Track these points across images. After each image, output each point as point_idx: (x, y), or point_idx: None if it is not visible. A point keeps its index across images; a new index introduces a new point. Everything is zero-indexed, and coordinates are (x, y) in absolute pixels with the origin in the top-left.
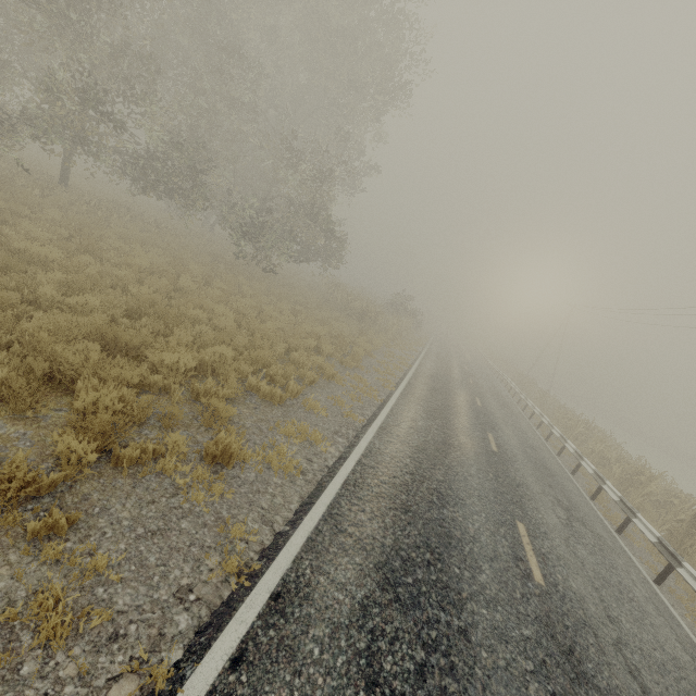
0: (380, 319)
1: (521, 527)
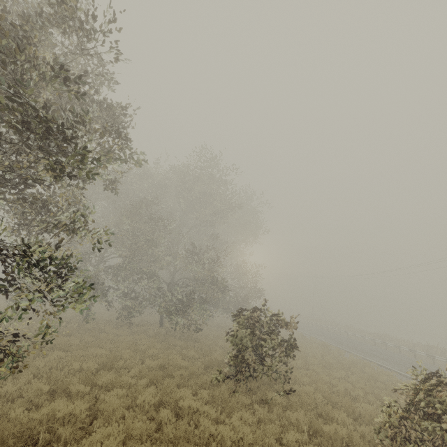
0: None
1: None
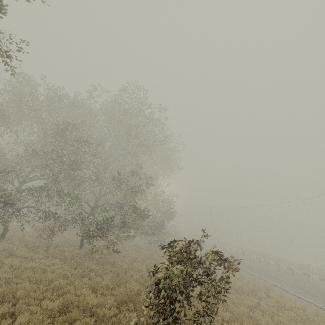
0: None
1: None
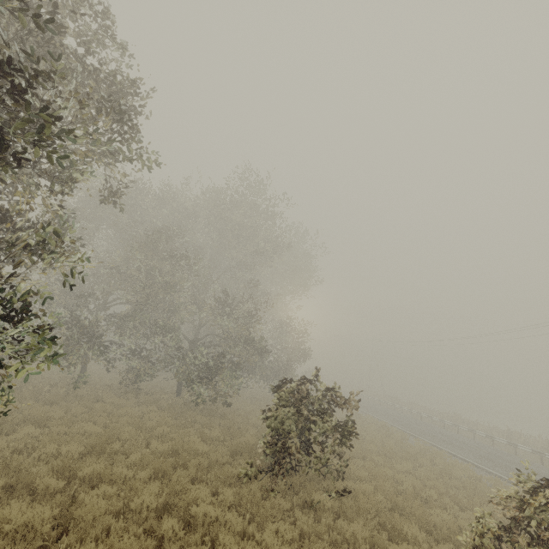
0: None
1: None
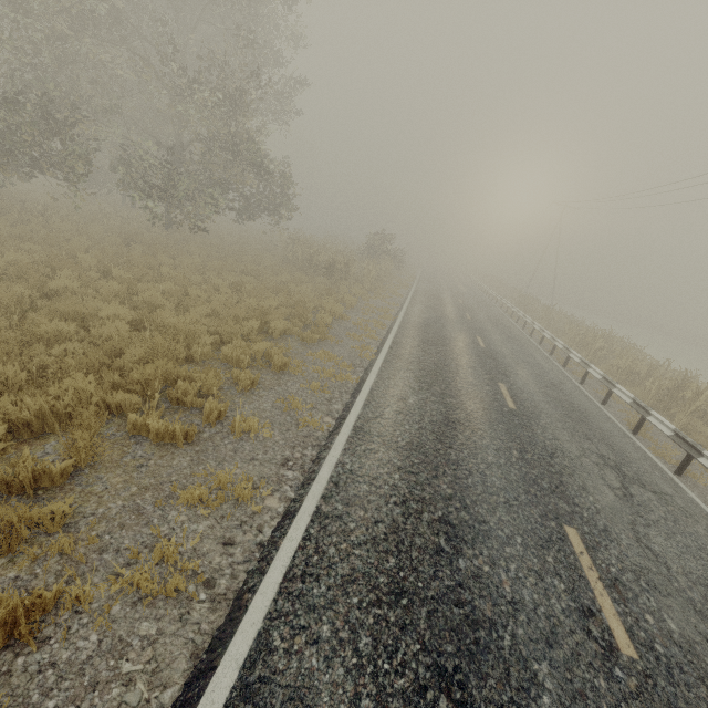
0: (352, 268)
1: (574, 538)
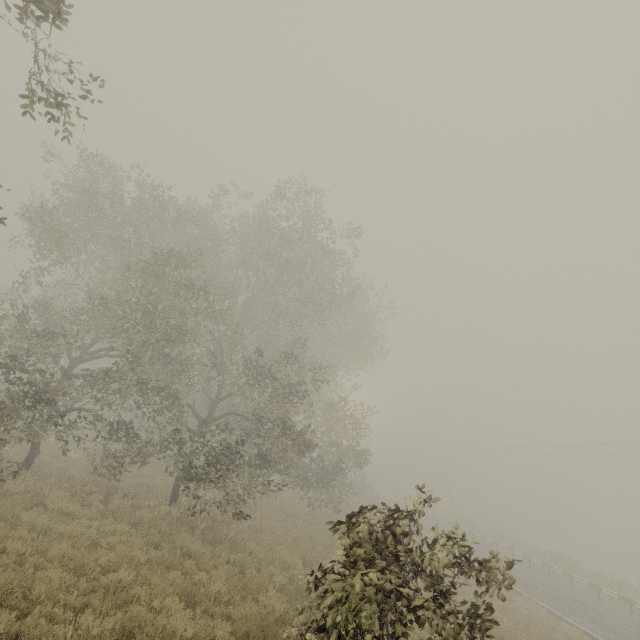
0: None
1: None
